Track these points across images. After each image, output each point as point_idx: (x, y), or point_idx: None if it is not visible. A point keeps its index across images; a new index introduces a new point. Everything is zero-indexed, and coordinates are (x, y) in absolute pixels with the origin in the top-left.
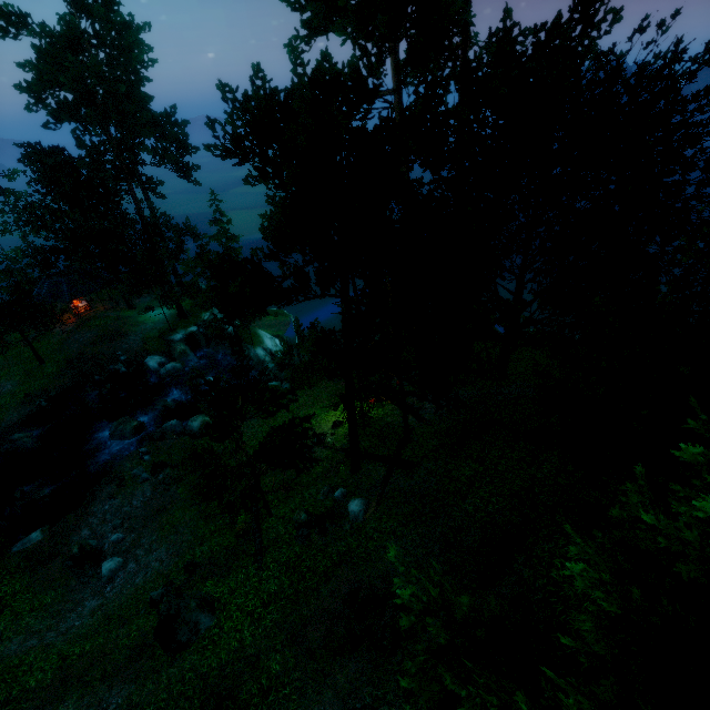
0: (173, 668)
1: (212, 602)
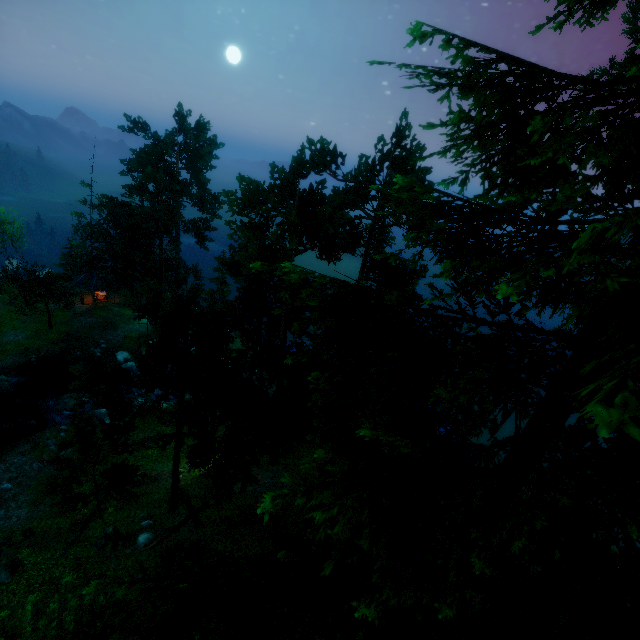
0: None
1: (18, 566)
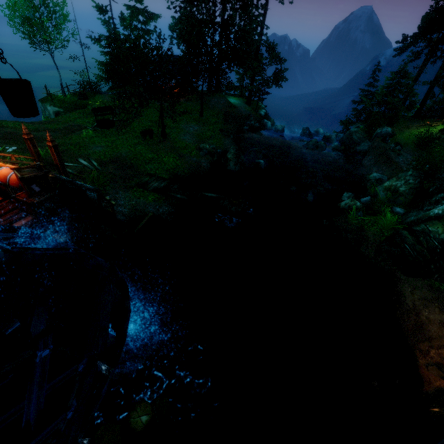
0: None
1: None
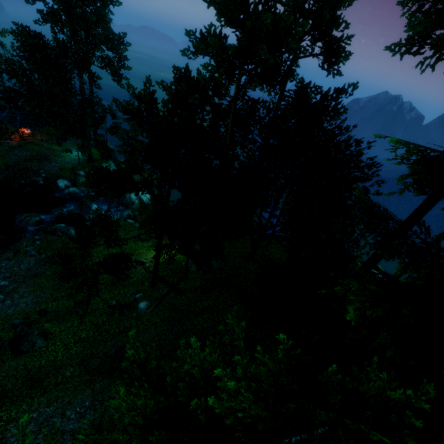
0: (13, 362)
1: (47, 334)
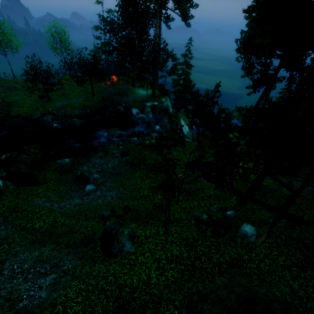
0: (103, 265)
1: (134, 237)
